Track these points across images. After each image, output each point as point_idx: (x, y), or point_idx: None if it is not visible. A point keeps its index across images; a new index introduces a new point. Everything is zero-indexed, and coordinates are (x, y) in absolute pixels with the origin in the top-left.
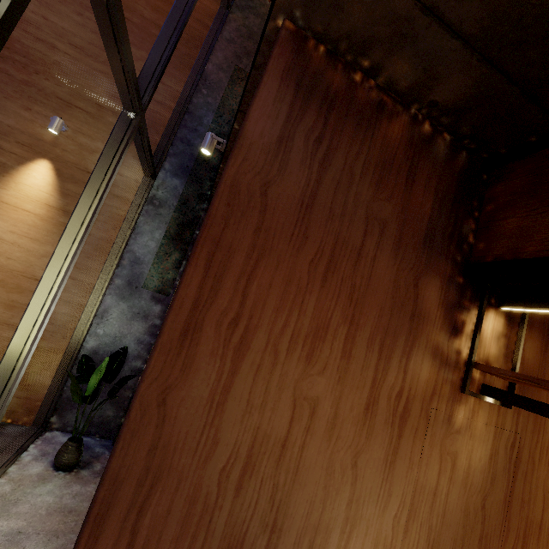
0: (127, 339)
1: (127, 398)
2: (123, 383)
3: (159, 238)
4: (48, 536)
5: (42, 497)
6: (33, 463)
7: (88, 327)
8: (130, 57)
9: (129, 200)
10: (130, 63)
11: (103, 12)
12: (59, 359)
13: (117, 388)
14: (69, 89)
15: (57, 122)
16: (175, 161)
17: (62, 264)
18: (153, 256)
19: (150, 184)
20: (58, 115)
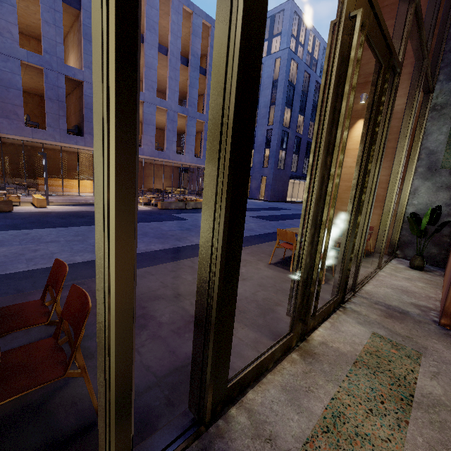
0: (435, 204)
1: (445, 242)
2: (443, 225)
3: (447, 130)
4: (424, 283)
5: (411, 274)
6: (397, 264)
7: (406, 200)
8: (424, 34)
9: (416, 116)
10: (424, 37)
11: (413, 28)
12: (393, 220)
13: (439, 228)
14: (363, 75)
15: (363, 96)
16: (447, 70)
17: (401, 156)
18: (444, 146)
19: (429, 97)
20: (361, 93)
